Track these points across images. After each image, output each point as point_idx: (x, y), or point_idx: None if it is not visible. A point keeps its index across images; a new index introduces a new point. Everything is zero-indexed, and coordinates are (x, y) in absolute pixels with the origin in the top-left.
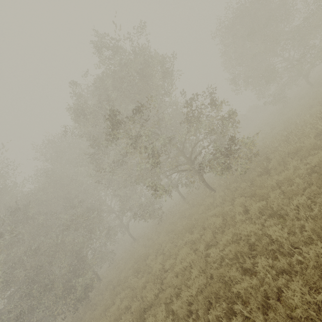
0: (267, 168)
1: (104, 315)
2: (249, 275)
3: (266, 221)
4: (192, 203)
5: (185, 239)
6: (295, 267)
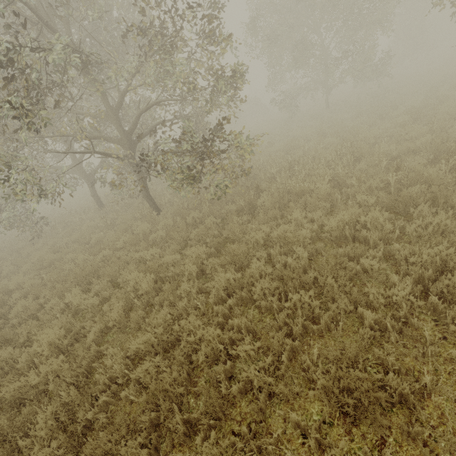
0: (252, 204)
1: None
2: (169, 445)
3: (235, 319)
4: (113, 219)
5: (68, 299)
6: (266, 452)
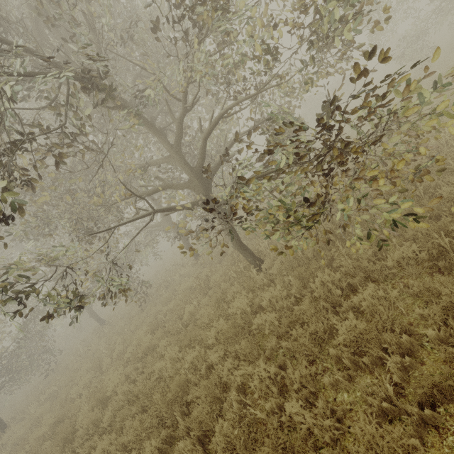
0: None
1: None
2: None
3: None
4: (208, 276)
5: None
6: None
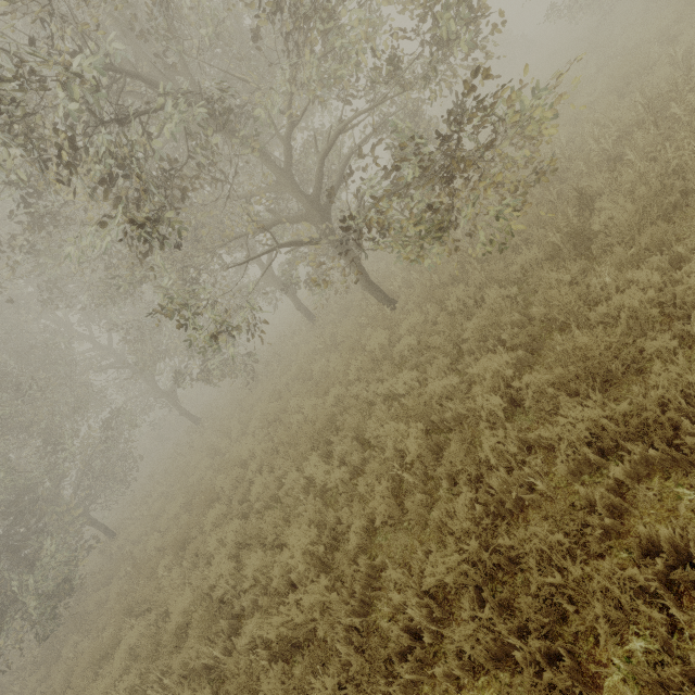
0: (580, 233)
1: (92, 680)
2: None
3: (662, 527)
4: (333, 335)
5: (307, 472)
6: None
